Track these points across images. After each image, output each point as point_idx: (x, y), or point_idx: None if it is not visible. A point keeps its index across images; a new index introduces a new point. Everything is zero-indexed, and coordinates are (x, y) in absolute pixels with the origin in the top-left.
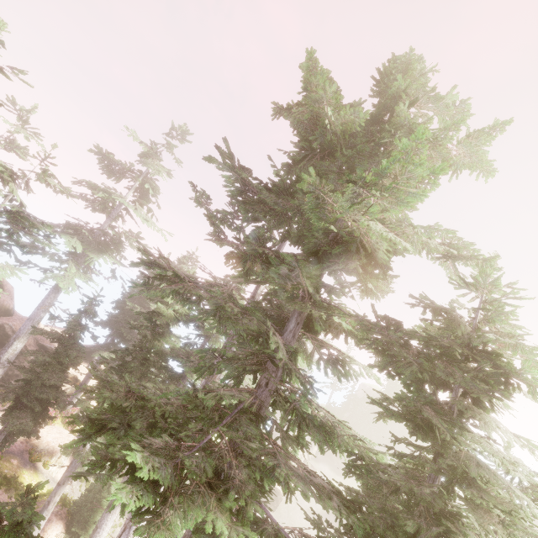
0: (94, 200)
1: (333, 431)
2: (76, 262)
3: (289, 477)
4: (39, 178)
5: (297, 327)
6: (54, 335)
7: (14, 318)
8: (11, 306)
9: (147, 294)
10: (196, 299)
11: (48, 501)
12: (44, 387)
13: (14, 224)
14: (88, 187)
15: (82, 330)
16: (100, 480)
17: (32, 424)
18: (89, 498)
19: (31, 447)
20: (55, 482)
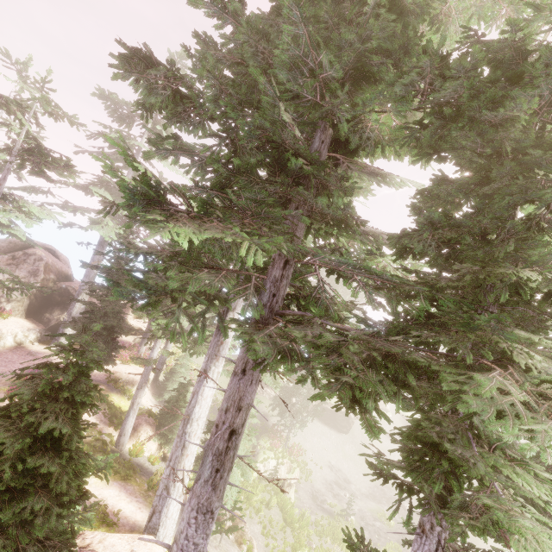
0: (113, 154)
1: (377, 236)
2: (112, 217)
3: (335, 293)
4: (43, 108)
5: (322, 146)
6: (103, 270)
7: (75, 282)
8: (69, 272)
9: (135, 87)
10: (199, 119)
11: (132, 402)
12: (107, 317)
13: (35, 158)
14: (102, 136)
15: (126, 260)
16: (137, 291)
17: (103, 344)
18: (169, 407)
19: (114, 379)
20: (141, 405)
